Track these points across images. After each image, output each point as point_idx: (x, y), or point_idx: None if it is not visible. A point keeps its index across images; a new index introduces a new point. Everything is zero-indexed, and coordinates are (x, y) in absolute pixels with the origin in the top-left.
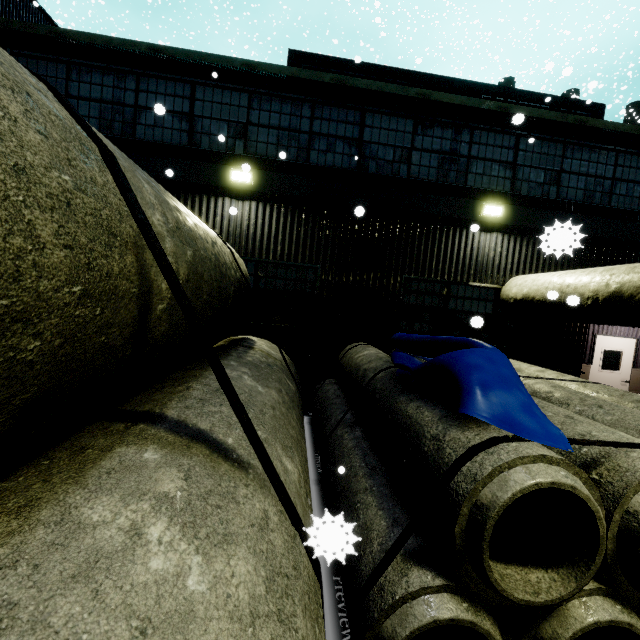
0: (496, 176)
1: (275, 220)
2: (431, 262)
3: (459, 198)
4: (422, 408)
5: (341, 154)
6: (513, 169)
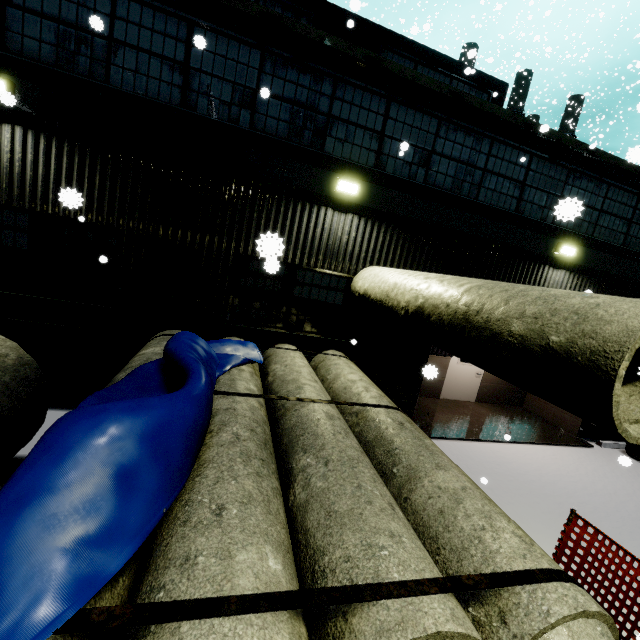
0: (360, 145)
1: (54, 159)
2: None
3: (311, 166)
4: None
5: (158, 80)
6: (380, 140)
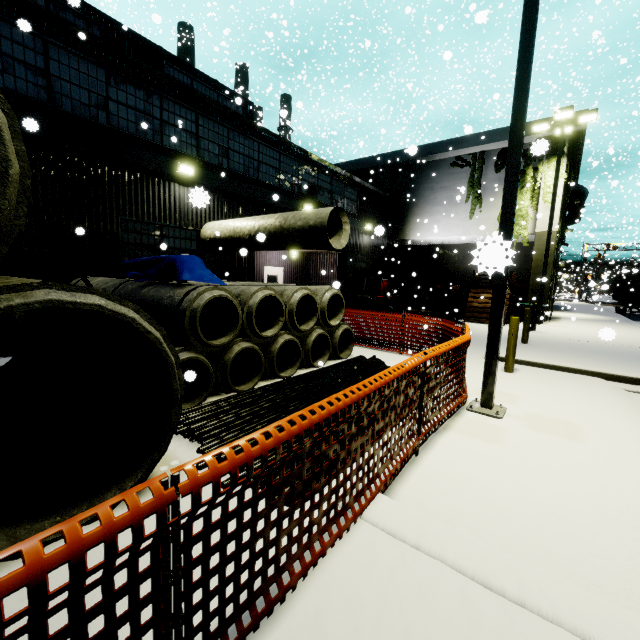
0: (185, 142)
1: None
2: (143, 206)
3: (159, 154)
4: (159, 290)
5: (25, 80)
6: (197, 139)
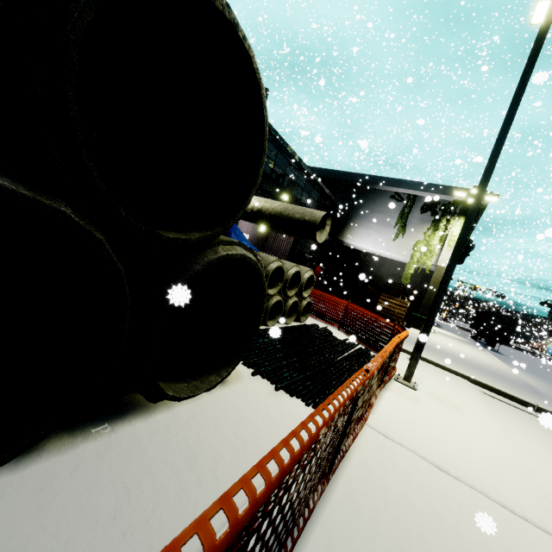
0: None
1: None
2: None
3: None
4: None
5: None
6: None
